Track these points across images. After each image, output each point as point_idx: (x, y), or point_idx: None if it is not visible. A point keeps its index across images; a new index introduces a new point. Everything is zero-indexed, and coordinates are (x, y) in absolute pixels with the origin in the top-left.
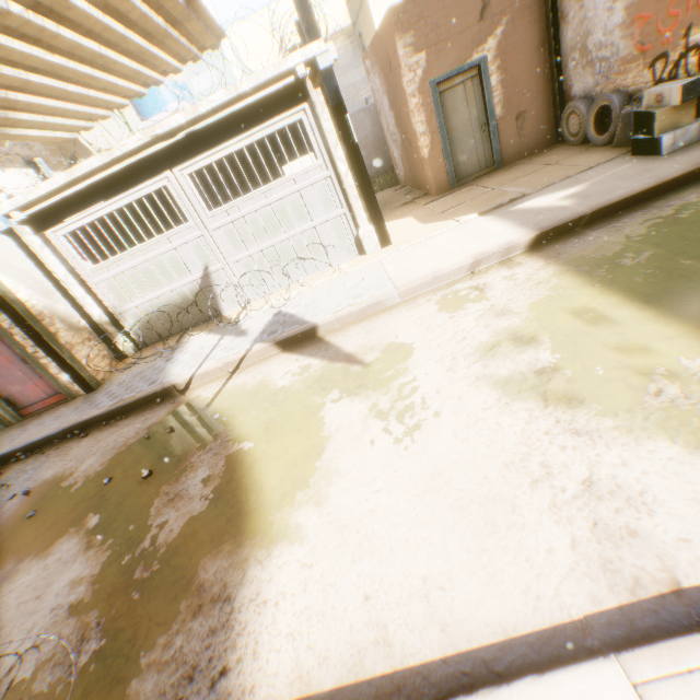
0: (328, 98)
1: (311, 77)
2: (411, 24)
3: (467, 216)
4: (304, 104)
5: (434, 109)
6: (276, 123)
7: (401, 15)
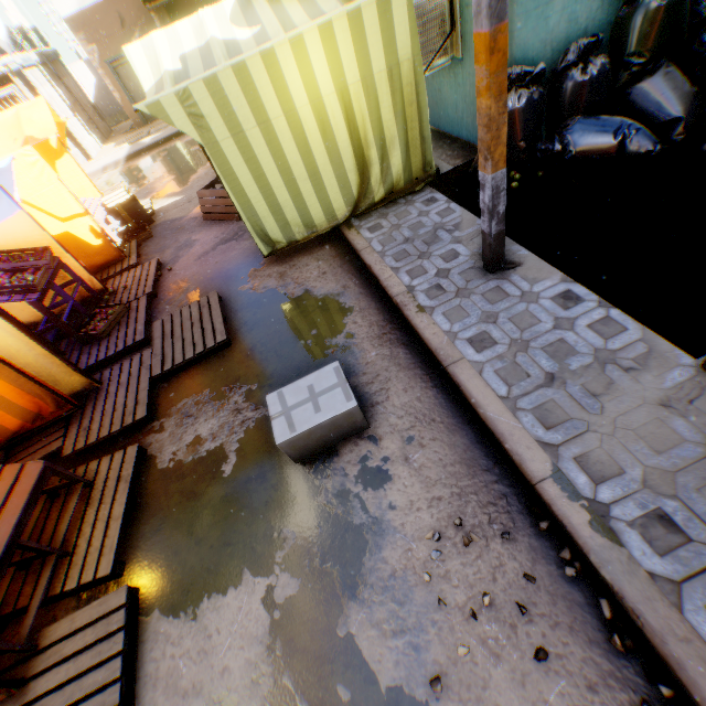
0: (25, 84)
1: (12, 73)
2: (81, 29)
3: (125, 145)
4: (14, 85)
5: (115, 78)
6: (1, 94)
7: (73, 24)
